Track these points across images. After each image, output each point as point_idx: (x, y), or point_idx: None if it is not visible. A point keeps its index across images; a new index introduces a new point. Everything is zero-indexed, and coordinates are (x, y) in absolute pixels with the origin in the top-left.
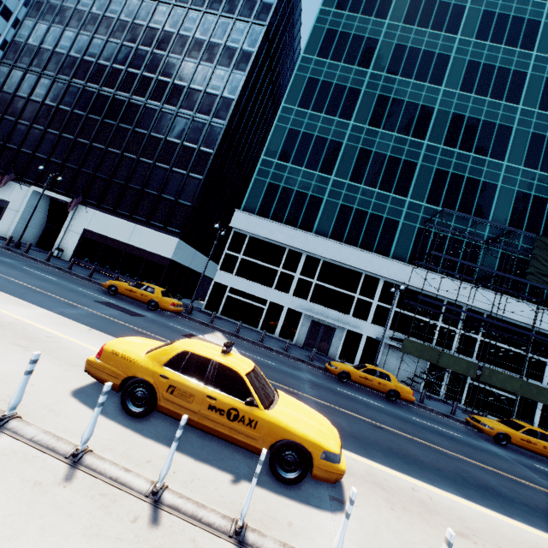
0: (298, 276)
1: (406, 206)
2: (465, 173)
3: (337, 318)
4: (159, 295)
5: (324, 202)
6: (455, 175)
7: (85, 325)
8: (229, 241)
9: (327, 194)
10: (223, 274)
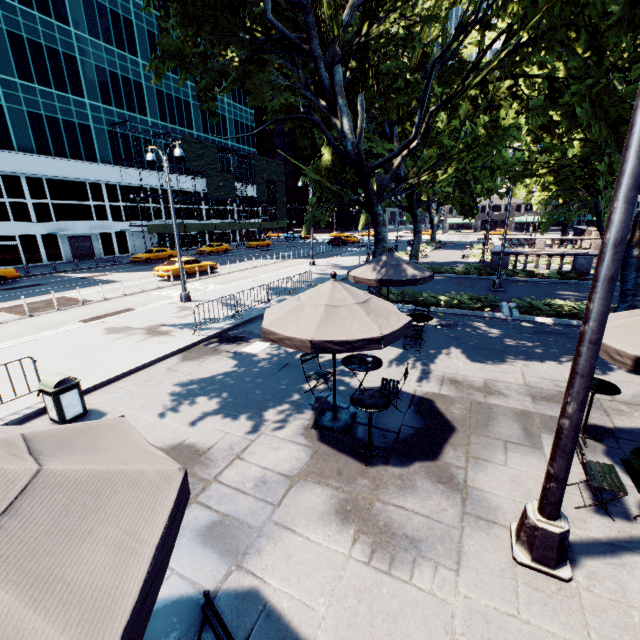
0: (31, 201)
1: (89, 109)
2: (118, 71)
3: (87, 226)
4: None
5: (7, 110)
6: (112, 72)
7: (94, 286)
8: None
9: (4, 99)
10: None
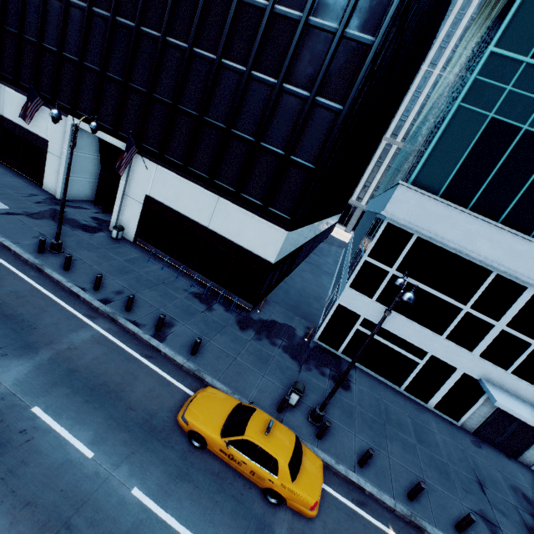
0: (501, 327)
1: None
2: None
3: None
4: (287, 483)
5: None
6: None
7: None
8: (374, 240)
9: None
10: (354, 295)
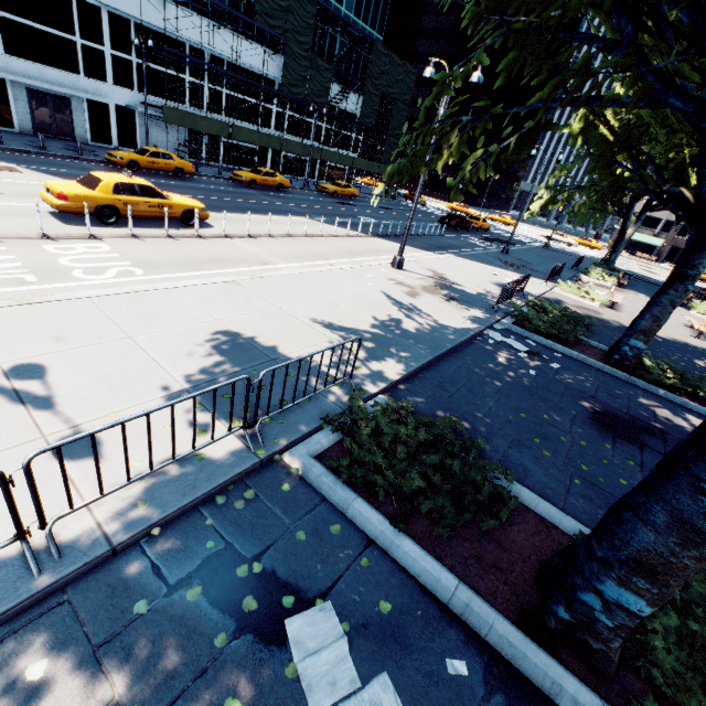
0: None
1: None
2: None
3: (65, 81)
4: None
5: None
6: None
7: None
8: None
9: None
10: None
